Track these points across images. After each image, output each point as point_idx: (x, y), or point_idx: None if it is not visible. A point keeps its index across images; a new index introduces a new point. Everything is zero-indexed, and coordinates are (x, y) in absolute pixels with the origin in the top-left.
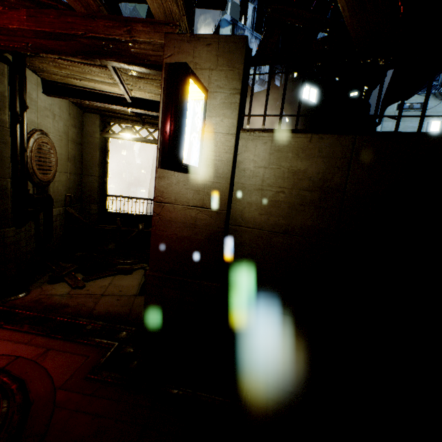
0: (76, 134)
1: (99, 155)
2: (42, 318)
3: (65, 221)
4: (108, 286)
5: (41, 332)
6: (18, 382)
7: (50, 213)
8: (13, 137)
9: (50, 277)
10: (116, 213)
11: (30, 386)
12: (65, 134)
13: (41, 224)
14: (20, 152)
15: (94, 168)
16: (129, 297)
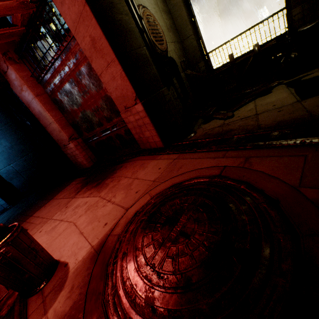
0: (162, 4)
1: (185, 12)
2: (220, 140)
3: (188, 83)
4: (255, 108)
5: (228, 148)
6: (243, 184)
7: (179, 74)
8: (128, 7)
9: (202, 119)
10: (216, 67)
11: (258, 186)
12: (156, 6)
13: (176, 88)
14: (138, 20)
15: (187, 28)
16: (290, 105)
